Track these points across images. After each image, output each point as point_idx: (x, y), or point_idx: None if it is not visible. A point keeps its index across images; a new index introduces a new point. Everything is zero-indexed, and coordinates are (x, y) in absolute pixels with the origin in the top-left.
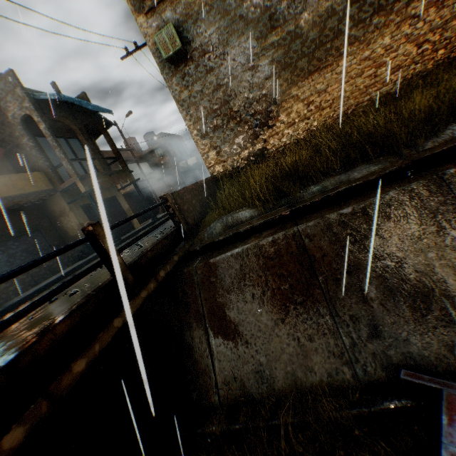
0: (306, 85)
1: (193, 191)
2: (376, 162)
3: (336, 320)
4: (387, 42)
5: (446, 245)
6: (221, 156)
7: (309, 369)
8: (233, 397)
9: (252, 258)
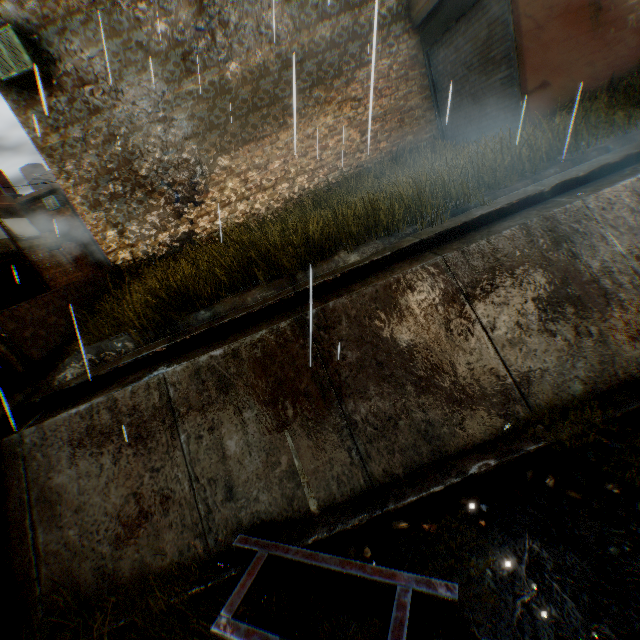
0: (241, 155)
1: (55, 302)
2: (272, 286)
3: (194, 486)
4: (331, 122)
5: (301, 392)
6: (128, 238)
7: (160, 550)
8: (64, 609)
9: (105, 417)
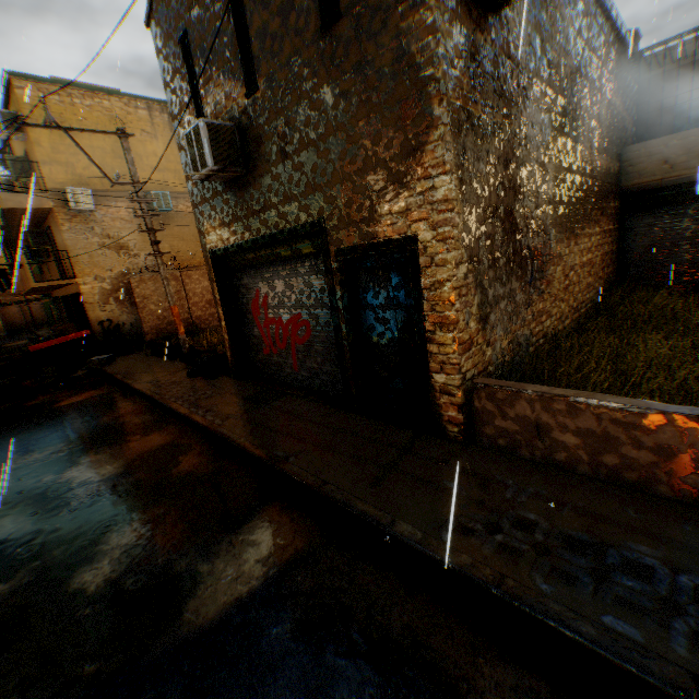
0: (566, 245)
1: None
2: None
3: None
4: (595, 241)
5: None
6: (487, 326)
7: None
8: None
9: None
